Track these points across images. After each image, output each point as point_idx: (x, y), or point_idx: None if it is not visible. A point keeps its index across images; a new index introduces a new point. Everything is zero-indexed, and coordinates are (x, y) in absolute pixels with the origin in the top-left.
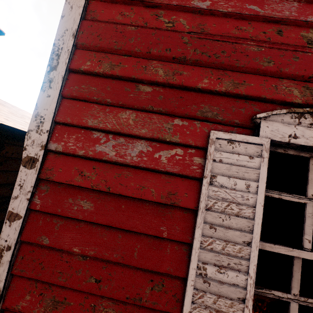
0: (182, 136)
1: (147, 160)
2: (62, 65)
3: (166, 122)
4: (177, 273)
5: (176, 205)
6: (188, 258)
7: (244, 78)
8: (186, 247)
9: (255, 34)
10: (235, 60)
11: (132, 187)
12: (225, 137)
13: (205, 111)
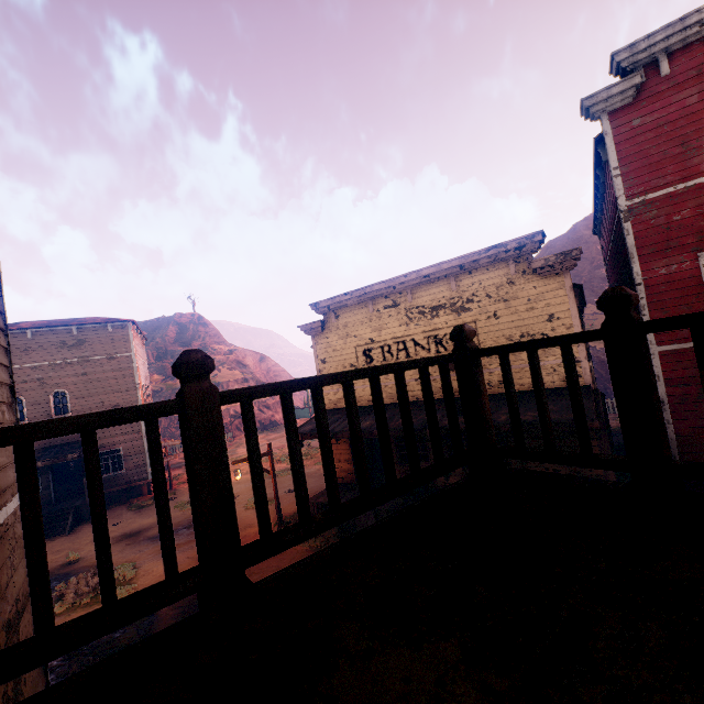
0: (687, 259)
1: (678, 269)
2: (635, 256)
3: (680, 257)
4: (701, 292)
5: (694, 276)
6: (703, 287)
7: (703, 234)
8: (701, 285)
9: (702, 219)
10: (698, 230)
11: (676, 278)
12: (703, 254)
13: (692, 249)
